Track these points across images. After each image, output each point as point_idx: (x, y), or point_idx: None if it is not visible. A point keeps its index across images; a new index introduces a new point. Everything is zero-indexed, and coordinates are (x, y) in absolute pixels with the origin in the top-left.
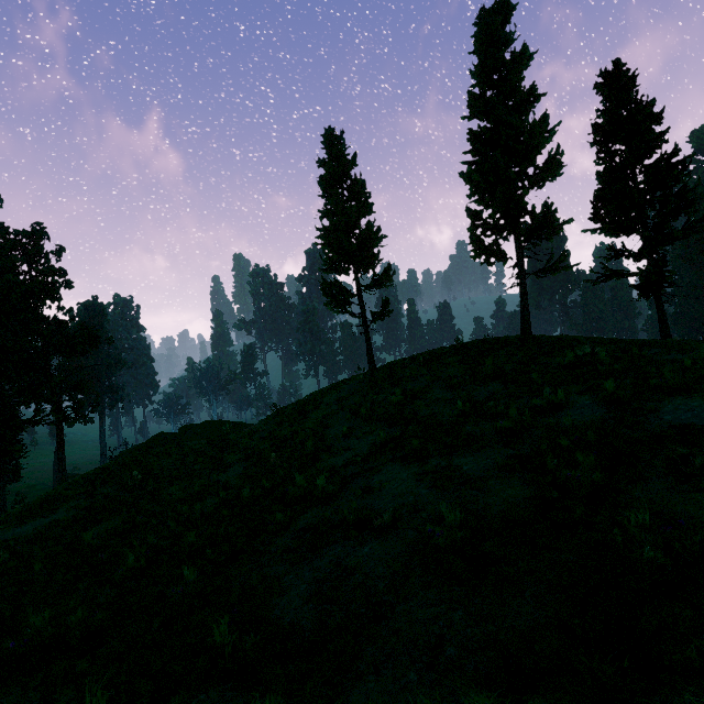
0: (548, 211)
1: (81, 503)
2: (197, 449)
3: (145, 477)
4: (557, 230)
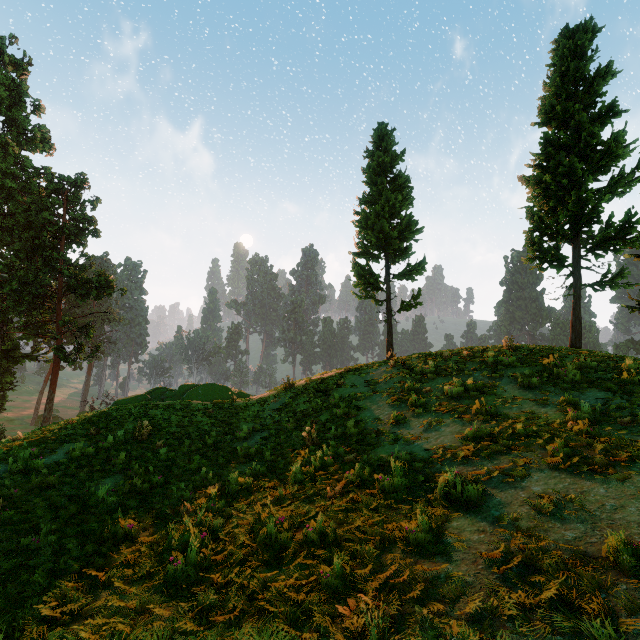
0: (630, 220)
1: (83, 446)
2: (203, 409)
3: (152, 430)
4: (636, 241)
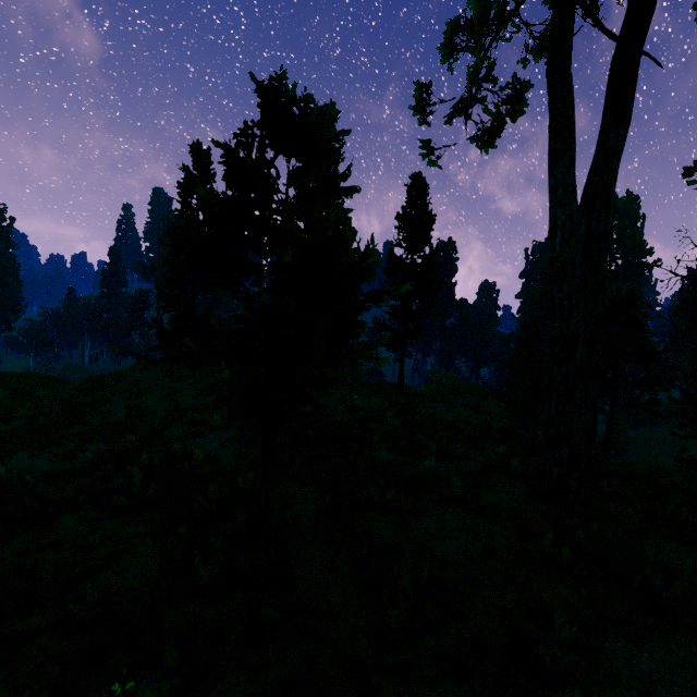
0: None
1: None
2: None
3: None
4: None
